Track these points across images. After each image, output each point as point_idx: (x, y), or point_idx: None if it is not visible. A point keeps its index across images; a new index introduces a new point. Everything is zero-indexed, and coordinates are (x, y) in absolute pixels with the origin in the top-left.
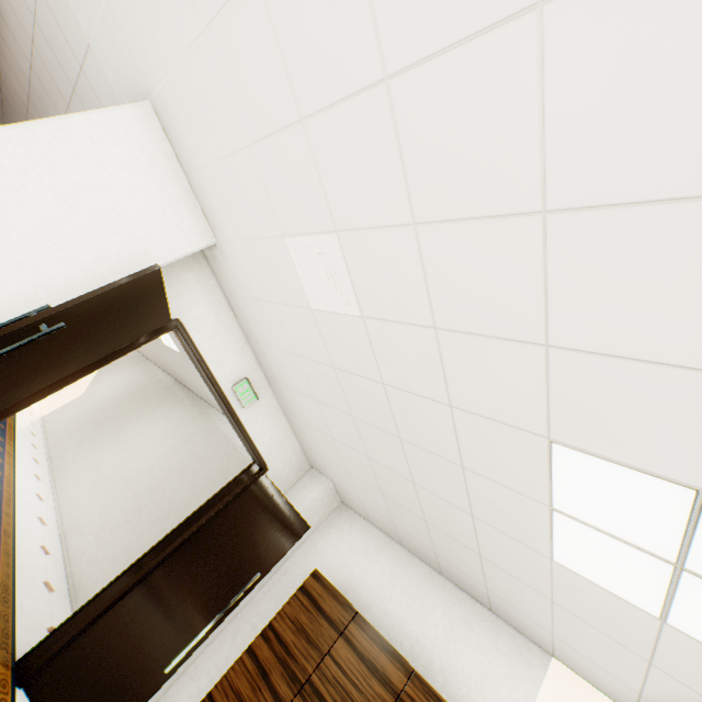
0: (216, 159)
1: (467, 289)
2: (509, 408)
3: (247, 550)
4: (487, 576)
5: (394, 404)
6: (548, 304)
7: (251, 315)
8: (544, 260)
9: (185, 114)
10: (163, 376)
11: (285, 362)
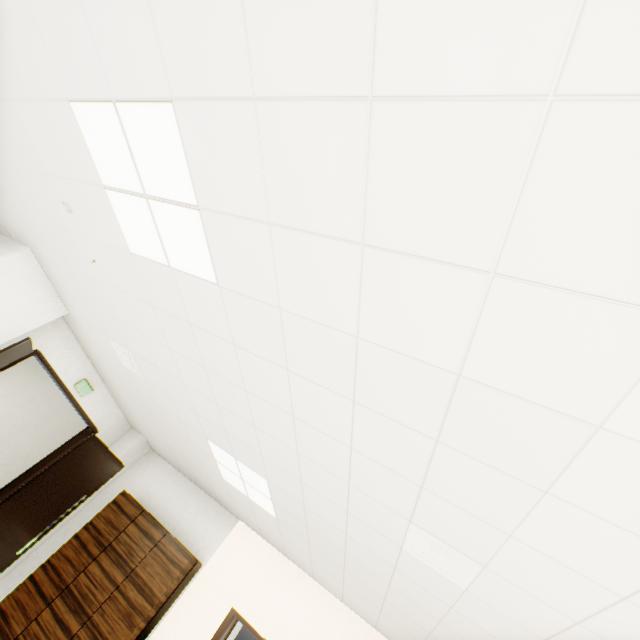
0: (72, 293)
1: (174, 389)
2: (195, 426)
3: (79, 482)
4: (213, 486)
5: (163, 412)
6: (193, 403)
7: (91, 348)
8: (188, 393)
9: (55, 270)
10: None
11: (112, 376)
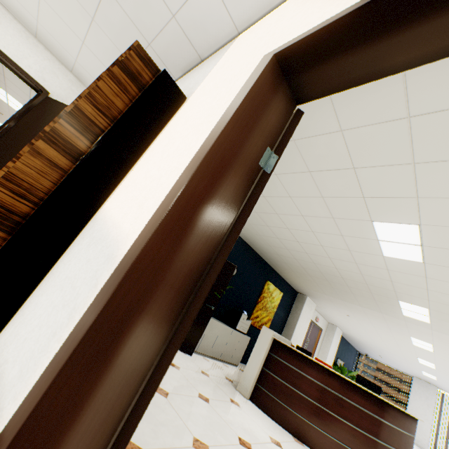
0: None
1: None
2: None
3: None
4: None
5: None
6: None
7: None
8: None
9: None
10: None
11: None
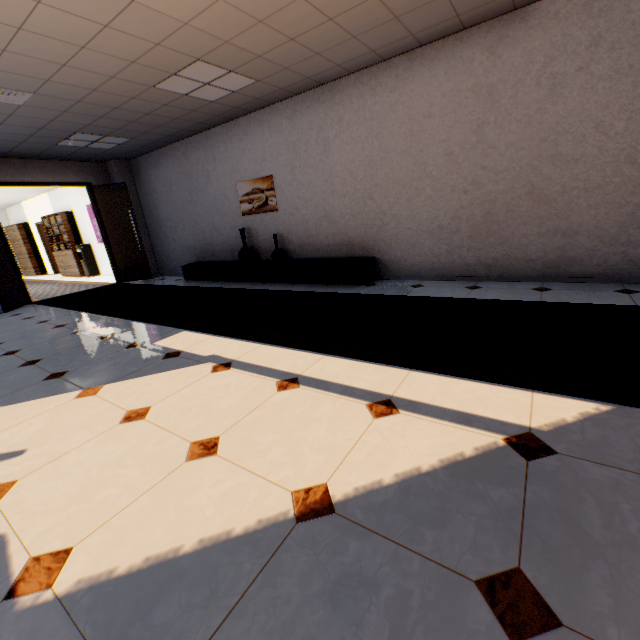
0: None
1: None
2: None
3: None
4: None
5: None
6: None
7: None
8: None
9: None
10: None
11: None
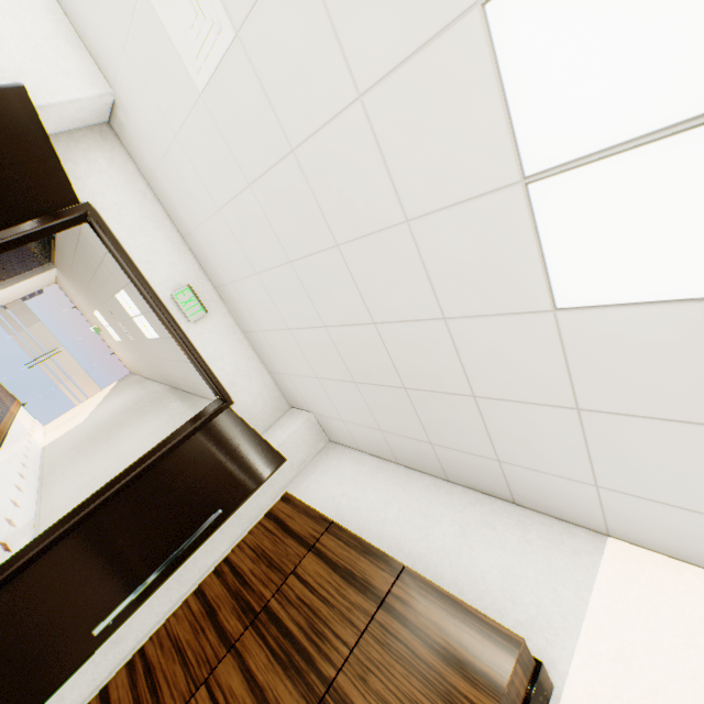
0: None
1: None
2: None
3: (206, 488)
4: (493, 434)
5: (313, 180)
6: None
7: (173, 190)
8: None
9: None
10: (160, 387)
11: (218, 238)
